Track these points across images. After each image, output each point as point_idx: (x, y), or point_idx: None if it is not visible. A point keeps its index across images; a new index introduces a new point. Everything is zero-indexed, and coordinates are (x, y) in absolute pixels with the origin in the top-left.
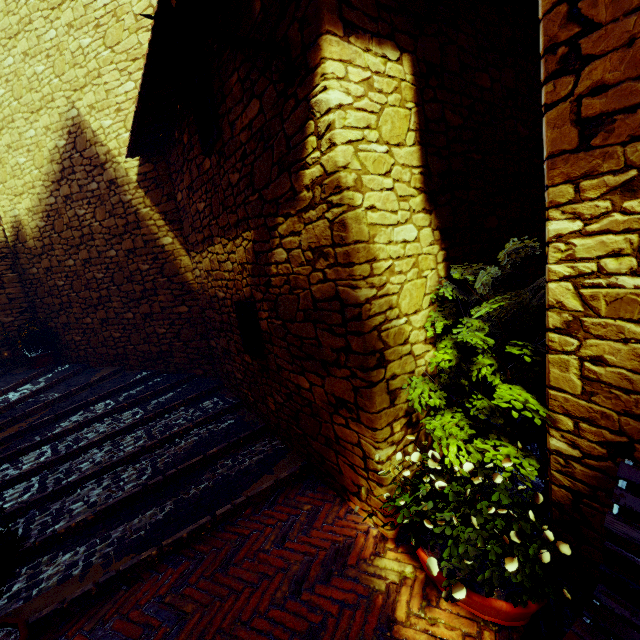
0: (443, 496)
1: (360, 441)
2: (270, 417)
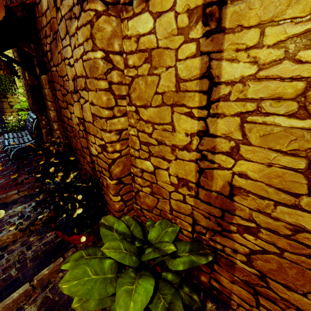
0: (19, 126)
1: (6, 117)
2: (3, 122)
